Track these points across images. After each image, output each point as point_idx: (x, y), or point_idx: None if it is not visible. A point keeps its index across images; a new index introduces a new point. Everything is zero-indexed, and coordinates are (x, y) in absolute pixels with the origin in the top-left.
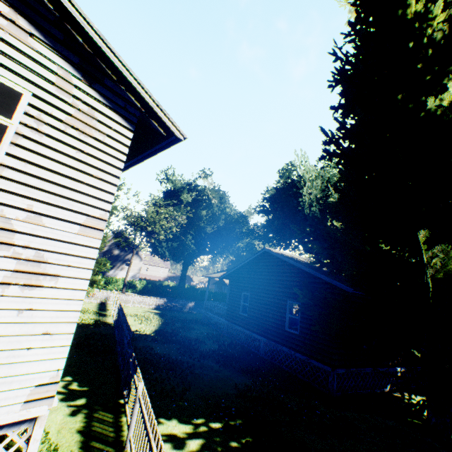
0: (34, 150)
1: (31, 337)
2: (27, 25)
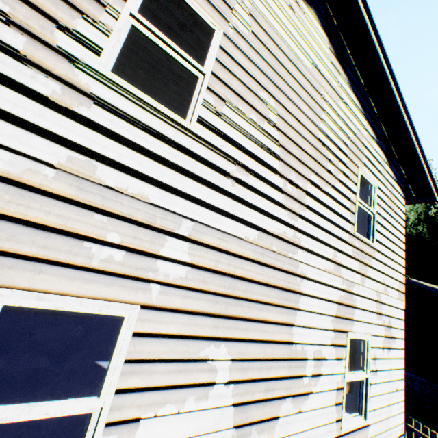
0: (380, 232)
1: (392, 394)
2: (370, 130)
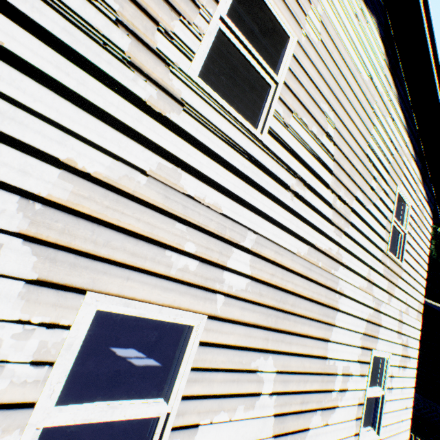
0: (408, 252)
1: (402, 411)
2: (410, 148)
